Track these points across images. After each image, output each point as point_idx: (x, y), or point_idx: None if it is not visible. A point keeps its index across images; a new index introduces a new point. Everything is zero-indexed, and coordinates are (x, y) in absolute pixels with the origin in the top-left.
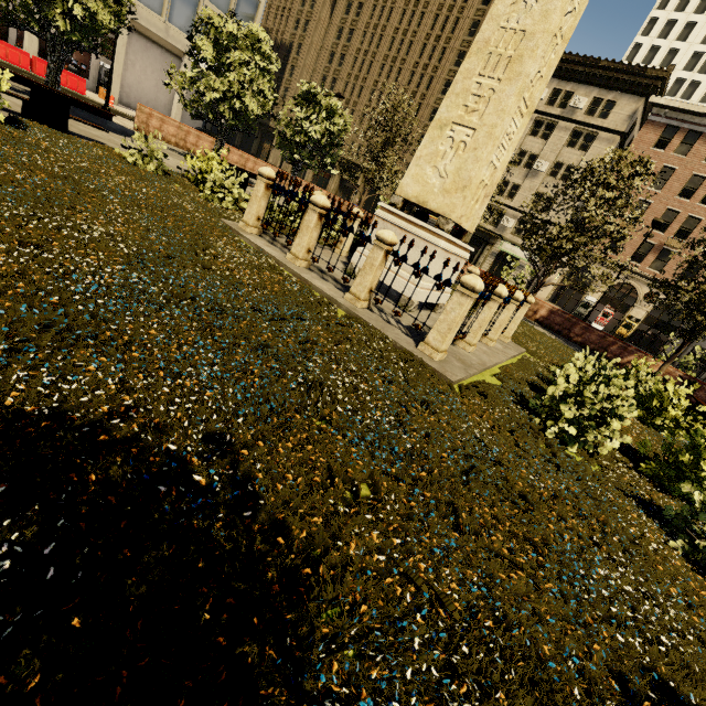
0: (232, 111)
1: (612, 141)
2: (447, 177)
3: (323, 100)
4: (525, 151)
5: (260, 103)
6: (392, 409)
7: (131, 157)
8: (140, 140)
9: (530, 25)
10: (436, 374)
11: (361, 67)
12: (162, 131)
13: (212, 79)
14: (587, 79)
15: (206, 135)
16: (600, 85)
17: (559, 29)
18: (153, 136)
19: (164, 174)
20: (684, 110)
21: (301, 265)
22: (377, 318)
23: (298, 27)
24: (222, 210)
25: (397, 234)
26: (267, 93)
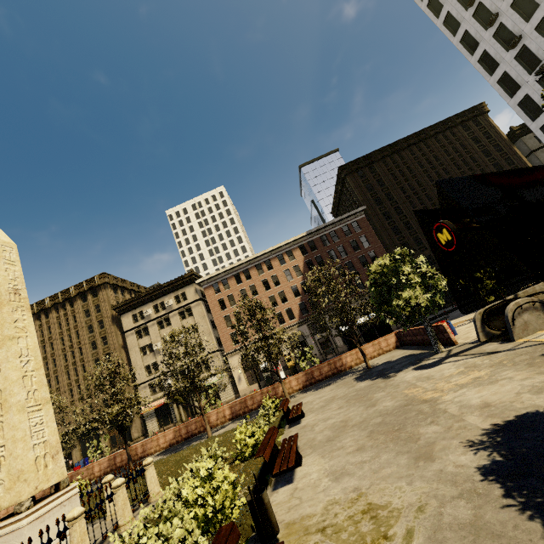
0: None
1: (199, 304)
2: (4, 481)
3: None
4: (166, 337)
5: None
6: None
7: None
8: None
9: (1, 386)
10: None
11: None
12: None
13: None
14: (164, 294)
15: None
16: (172, 291)
17: (25, 372)
18: None
19: None
20: (212, 277)
21: None
22: None
23: None
24: None
25: None
26: None
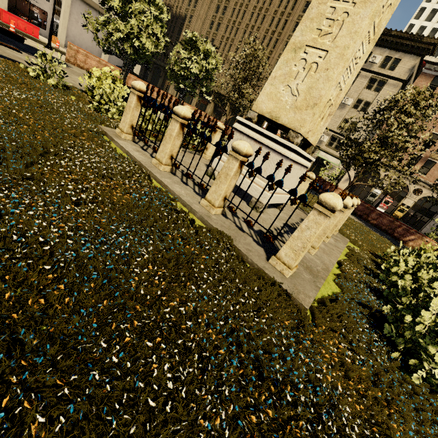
0: (133, 49)
1: (397, 86)
2: (298, 95)
3: (201, 46)
4: None
5: (154, 43)
6: (237, 433)
7: (33, 71)
8: (41, 58)
9: None
10: (290, 303)
11: (230, 32)
12: (86, 64)
13: (118, 23)
14: (382, 43)
15: (119, 68)
16: (390, 47)
17: None
18: (80, 67)
19: (64, 88)
20: None
21: (165, 169)
22: (230, 225)
23: (190, 4)
24: (106, 118)
25: (252, 144)
26: (159, 36)
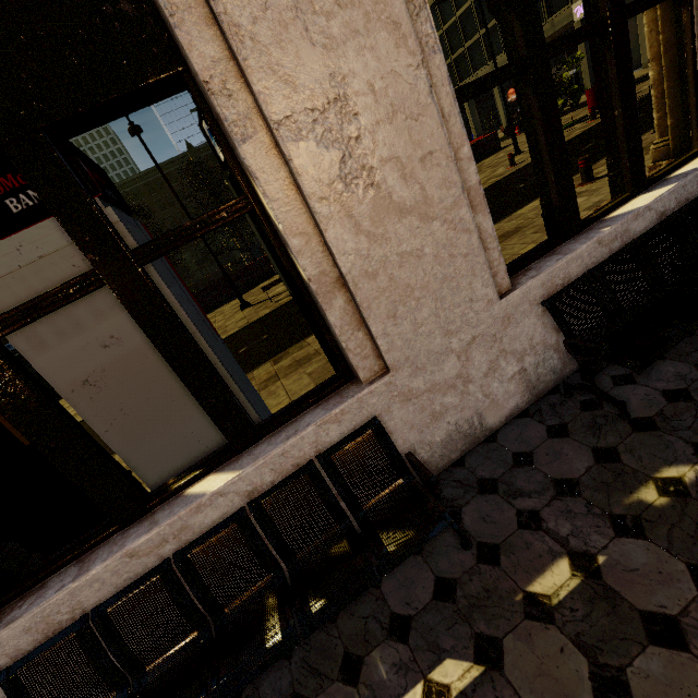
0: None
1: None
2: None
3: None
4: None
5: None
6: None
7: None
8: None
9: None
10: None
11: None
12: None
13: None
14: None
15: None
16: None
17: None
18: None
19: None
20: None
21: None
22: None
23: None
24: None
25: None
26: None
